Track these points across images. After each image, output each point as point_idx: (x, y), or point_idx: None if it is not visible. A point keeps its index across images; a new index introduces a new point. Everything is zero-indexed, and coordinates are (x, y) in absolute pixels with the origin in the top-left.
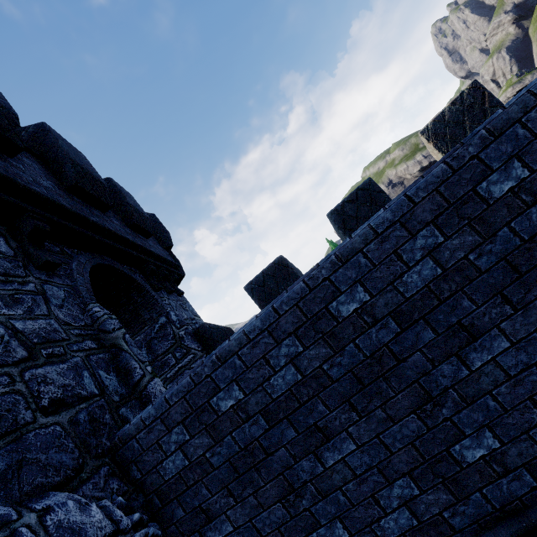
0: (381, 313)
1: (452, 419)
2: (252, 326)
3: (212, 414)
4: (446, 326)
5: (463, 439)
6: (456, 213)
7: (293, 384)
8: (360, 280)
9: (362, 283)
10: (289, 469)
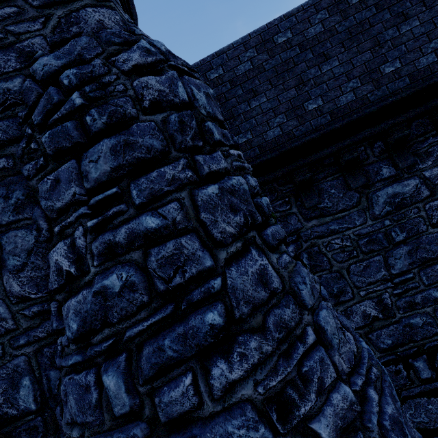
0: (294, 44)
1: (308, 92)
2: (237, 41)
3: (206, 80)
4: (318, 53)
5: (310, 100)
6: (337, 7)
7: (247, 70)
8: (290, 28)
9: (291, 29)
10: (235, 108)
